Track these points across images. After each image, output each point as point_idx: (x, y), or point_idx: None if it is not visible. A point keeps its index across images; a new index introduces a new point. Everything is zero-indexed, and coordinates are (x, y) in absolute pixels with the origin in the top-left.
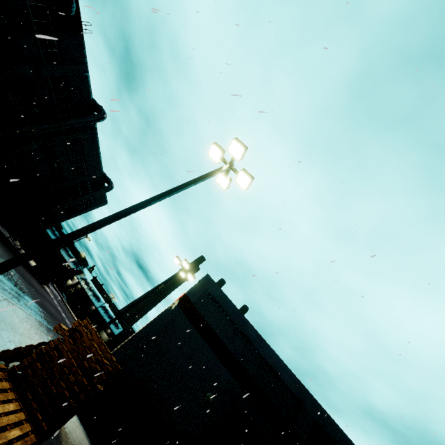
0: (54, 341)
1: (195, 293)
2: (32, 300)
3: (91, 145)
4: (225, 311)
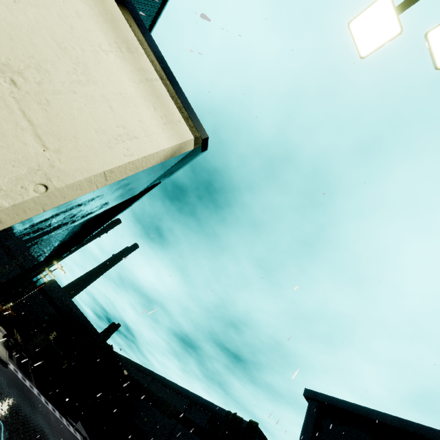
0: (2, 311)
1: (47, 286)
2: None
3: None
4: (59, 292)
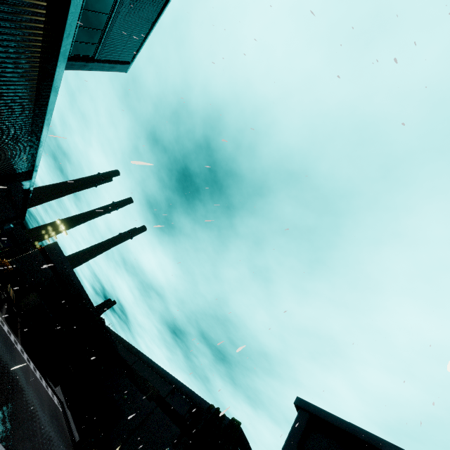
0: None
1: (48, 247)
2: None
3: None
4: (59, 256)
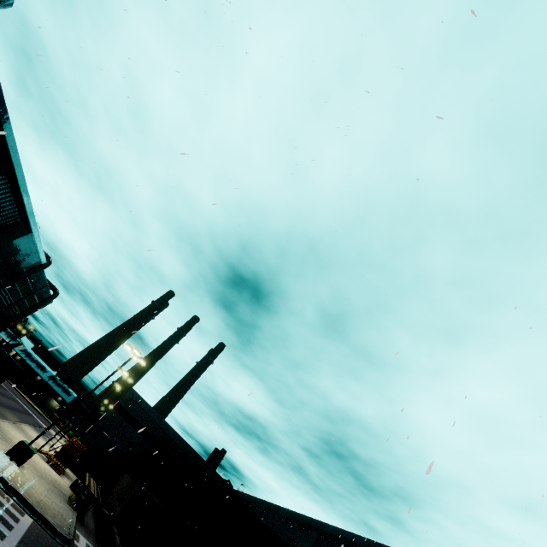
0: (66, 445)
1: (124, 400)
2: (14, 410)
3: (38, 275)
4: (142, 407)
